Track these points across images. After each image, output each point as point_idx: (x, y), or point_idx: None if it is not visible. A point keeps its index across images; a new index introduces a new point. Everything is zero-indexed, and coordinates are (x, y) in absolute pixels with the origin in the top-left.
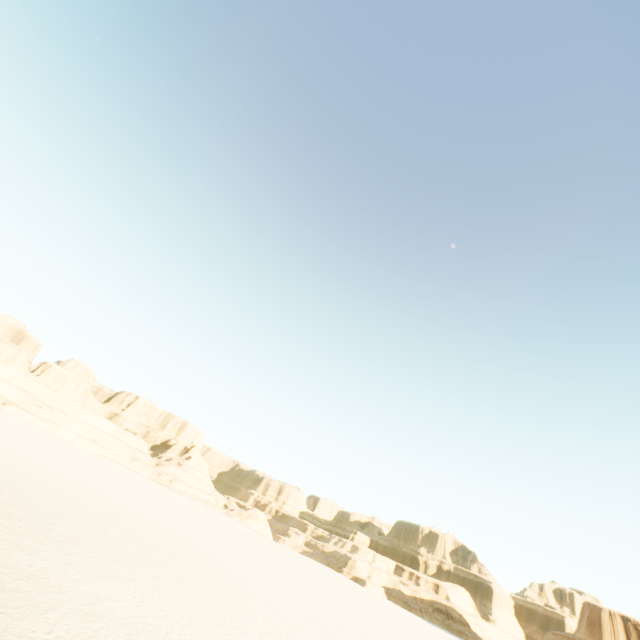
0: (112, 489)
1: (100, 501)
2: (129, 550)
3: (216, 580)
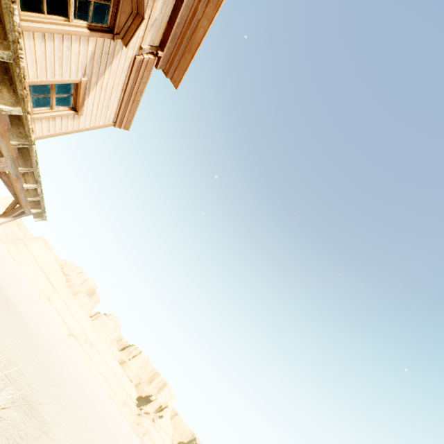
0: (110, 422)
1: (104, 427)
2: None
3: None
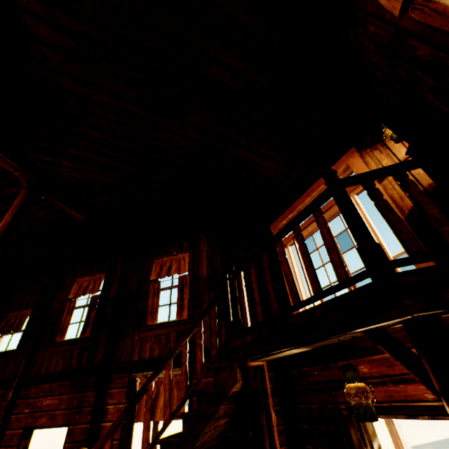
0: None
1: None
2: None
3: None
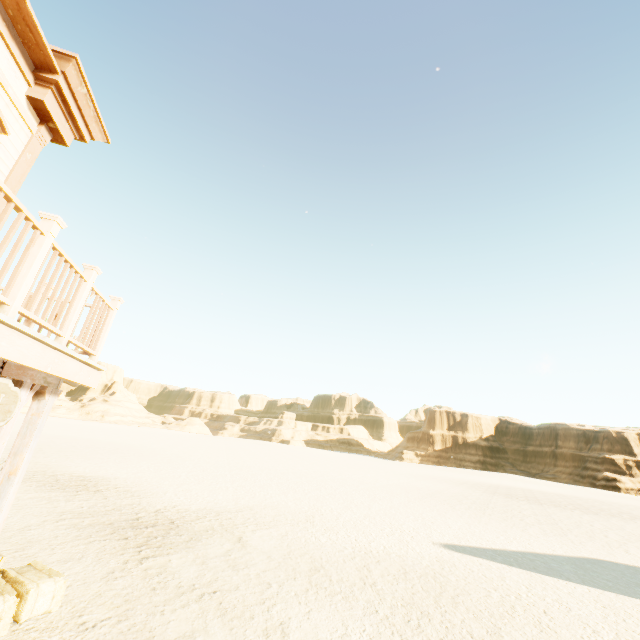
0: (55, 431)
1: (55, 437)
2: (99, 451)
3: (164, 454)
